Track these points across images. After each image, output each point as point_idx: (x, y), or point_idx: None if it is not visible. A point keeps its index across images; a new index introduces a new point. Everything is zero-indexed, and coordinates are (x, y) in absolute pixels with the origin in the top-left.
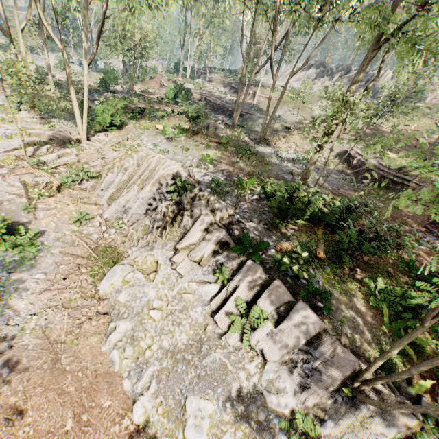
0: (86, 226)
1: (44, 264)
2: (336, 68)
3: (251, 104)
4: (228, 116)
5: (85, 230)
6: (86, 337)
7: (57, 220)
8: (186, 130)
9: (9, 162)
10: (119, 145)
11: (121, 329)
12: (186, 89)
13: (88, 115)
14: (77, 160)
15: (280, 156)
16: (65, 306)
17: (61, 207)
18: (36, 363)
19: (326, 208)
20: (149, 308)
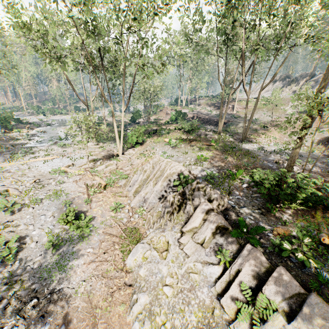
0: (119, 212)
1: (93, 241)
2: (300, 76)
3: (231, 114)
4: (215, 125)
5: (119, 215)
6: (116, 305)
7: (103, 209)
8: (184, 140)
9: (80, 173)
10: (141, 155)
11: (141, 302)
12: (183, 113)
13: (123, 139)
14: (116, 168)
15: (262, 149)
16: (103, 276)
17: (105, 199)
18: (81, 324)
19: (320, 193)
20: (162, 284)
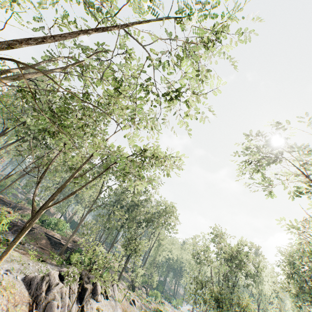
0: None
1: None
2: None
3: None
4: None
5: None
6: None
7: None
8: None
9: None
10: None
11: None
12: None
13: None
14: None
15: None
16: None
17: None
18: None
19: None
20: None
